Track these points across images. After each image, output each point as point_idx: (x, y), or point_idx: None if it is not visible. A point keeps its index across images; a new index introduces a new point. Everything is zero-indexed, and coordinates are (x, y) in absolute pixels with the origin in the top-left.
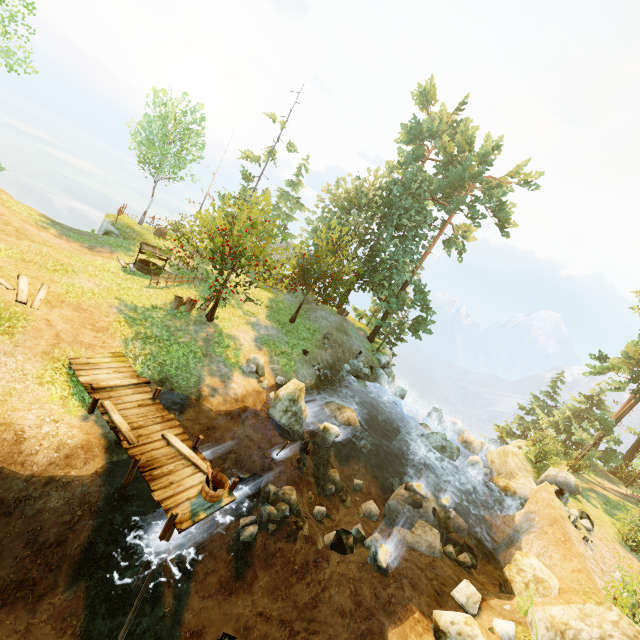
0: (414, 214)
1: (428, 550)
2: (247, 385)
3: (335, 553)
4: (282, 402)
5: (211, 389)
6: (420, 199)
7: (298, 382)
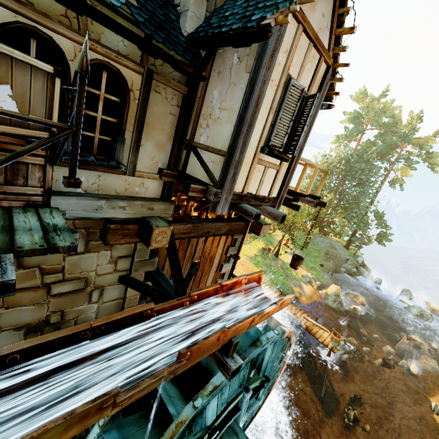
0: (367, 171)
1: (432, 370)
2: (309, 289)
3: (385, 368)
4: (331, 296)
5: (298, 293)
6: (371, 163)
7: (336, 286)
